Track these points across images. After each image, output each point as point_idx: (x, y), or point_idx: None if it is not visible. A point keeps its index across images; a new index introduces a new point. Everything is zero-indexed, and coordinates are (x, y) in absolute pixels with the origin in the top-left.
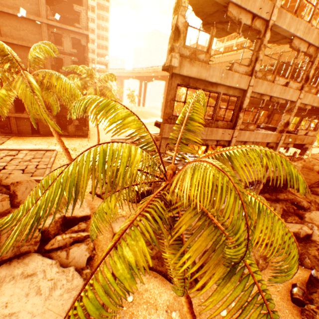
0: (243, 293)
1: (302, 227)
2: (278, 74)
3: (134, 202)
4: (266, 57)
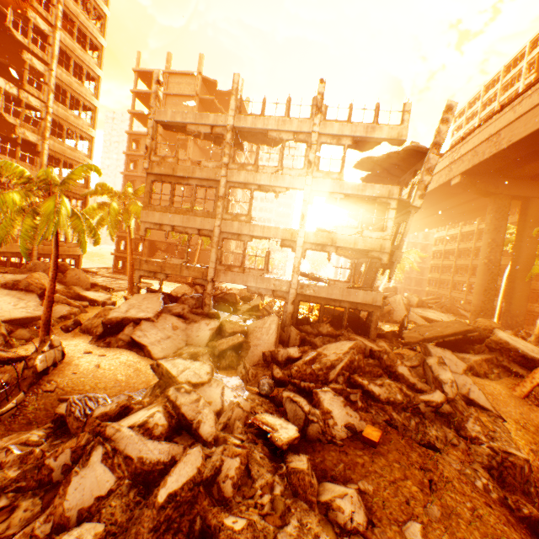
0: None
1: (290, 347)
2: (382, 178)
3: None
4: (446, 170)
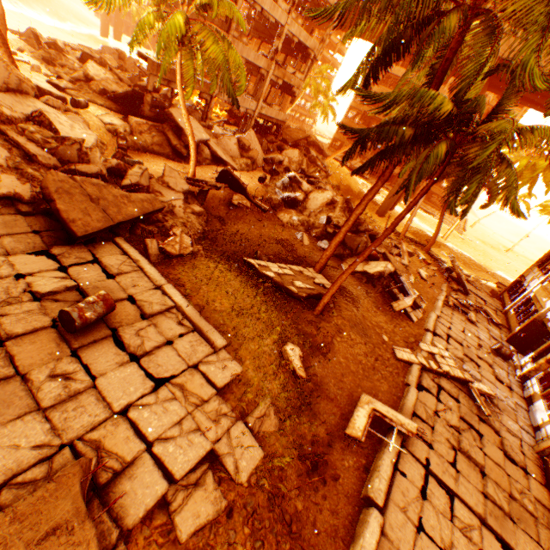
0: (218, 50)
1: (278, 155)
2: None
3: (115, 112)
4: None
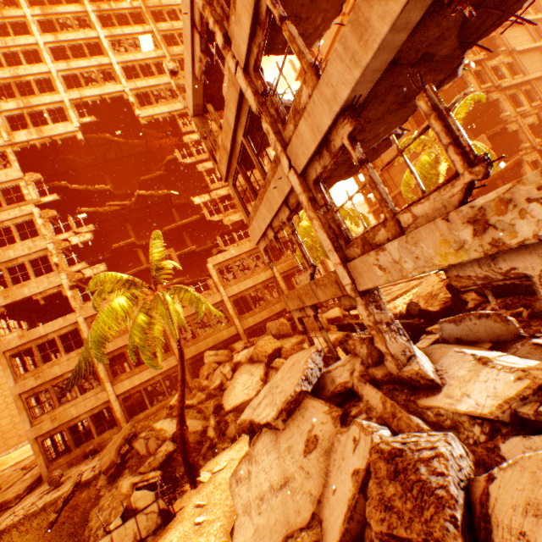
0: None
1: None
2: None
3: None
4: None
